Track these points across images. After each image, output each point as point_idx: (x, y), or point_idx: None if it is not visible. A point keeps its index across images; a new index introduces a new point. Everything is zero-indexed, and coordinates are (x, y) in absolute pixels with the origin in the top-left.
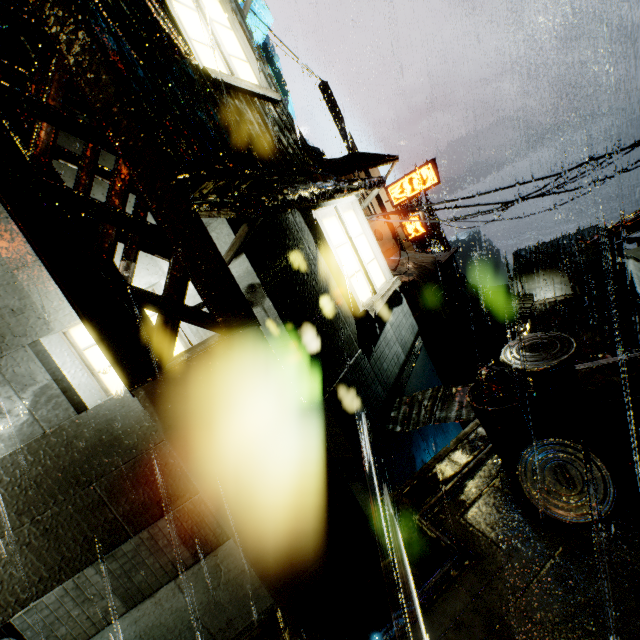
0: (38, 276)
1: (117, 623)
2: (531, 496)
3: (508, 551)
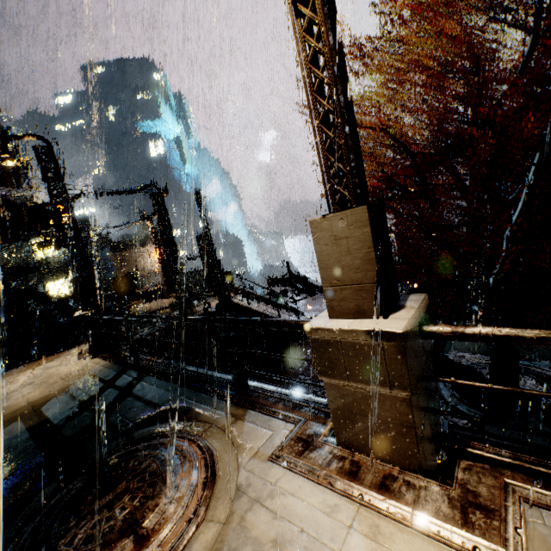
0: None
1: None
2: None
3: None
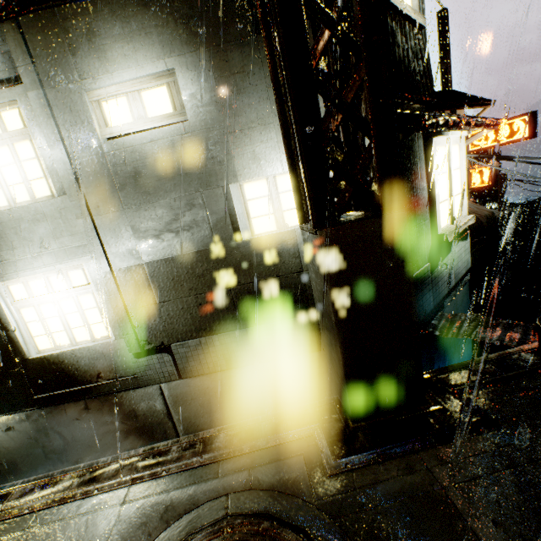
0: (240, 141)
1: (220, 373)
2: None
3: (535, 433)
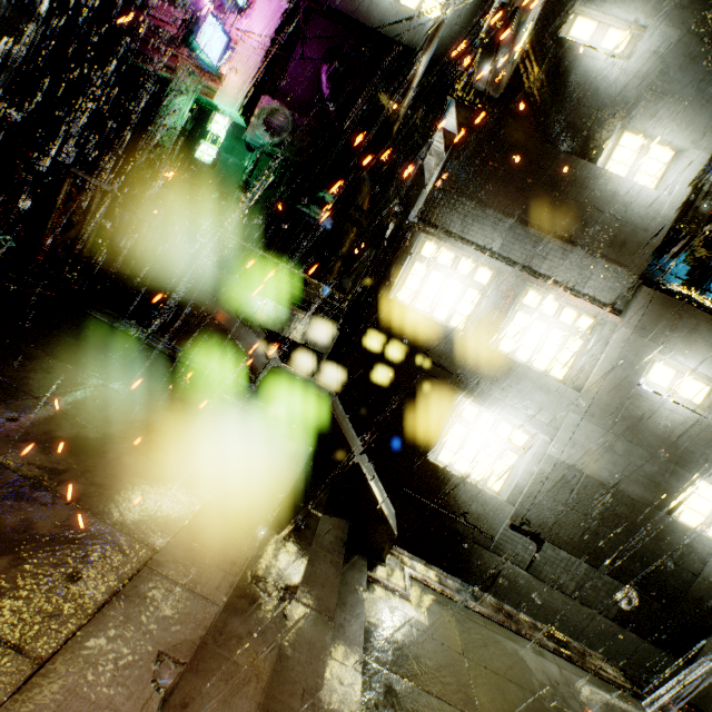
0: None
1: (560, 593)
2: None
3: None
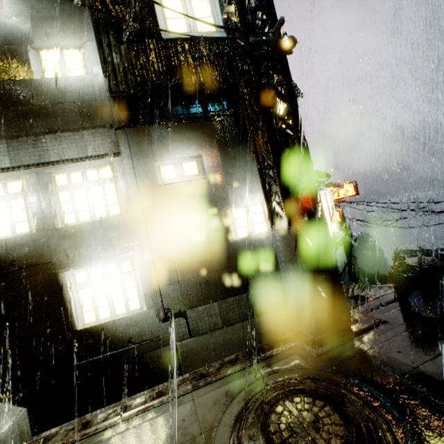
0: (233, 189)
1: (217, 331)
2: (414, 307)
3: (403, 322)
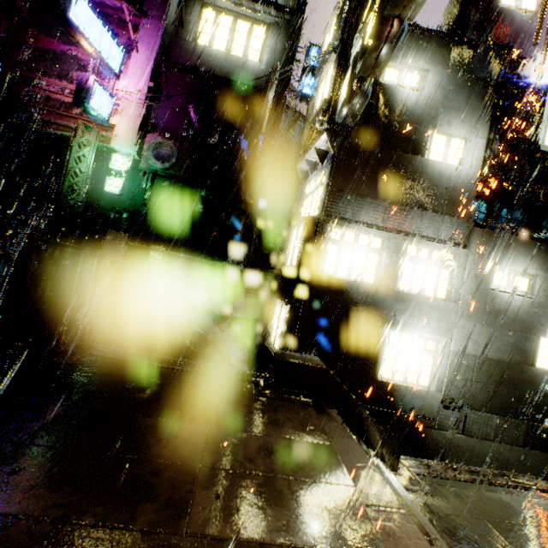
0: None
1: (486, 441)
2: None
3: None
